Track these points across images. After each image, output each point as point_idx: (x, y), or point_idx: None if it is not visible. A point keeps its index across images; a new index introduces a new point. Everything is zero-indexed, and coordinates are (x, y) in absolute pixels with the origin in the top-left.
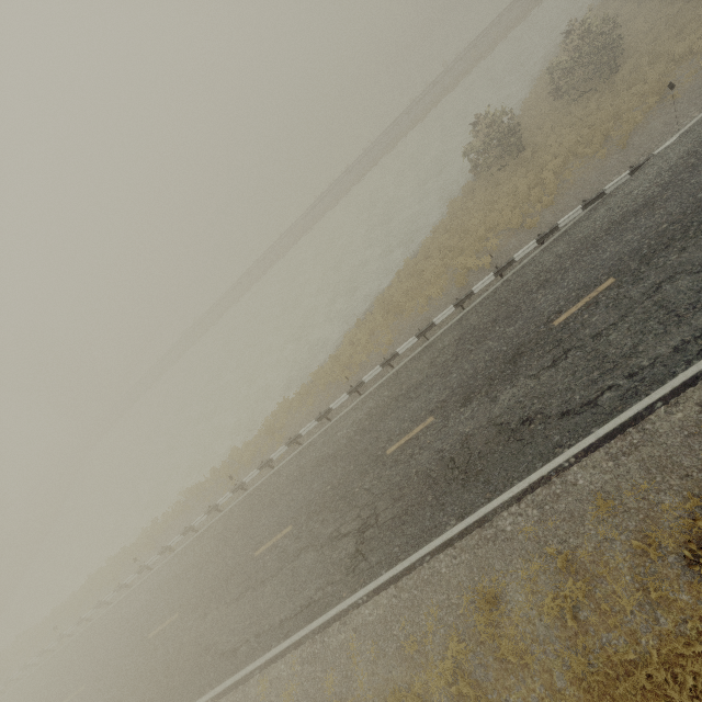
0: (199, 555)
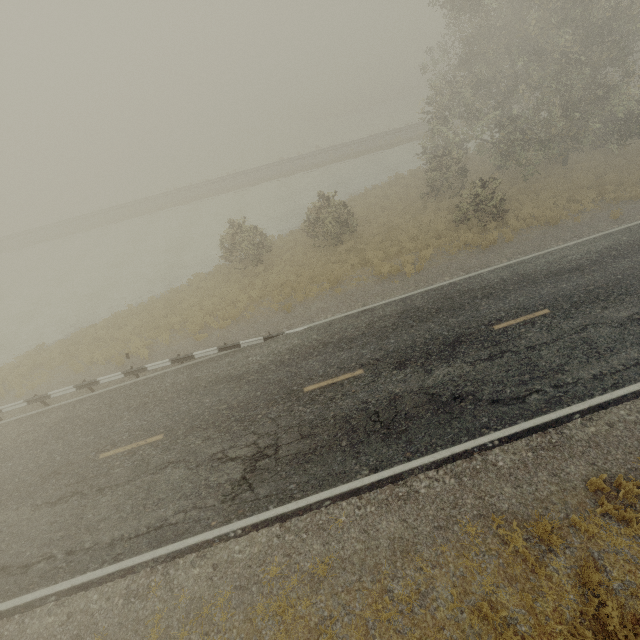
0: None
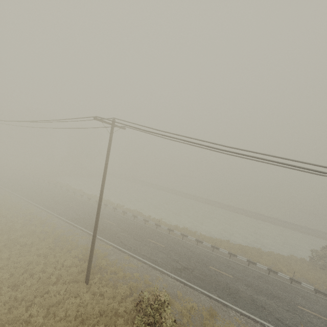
0: (131, 223)
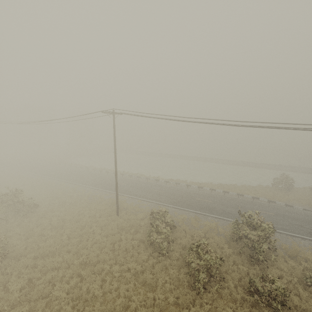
0: (137, 182)
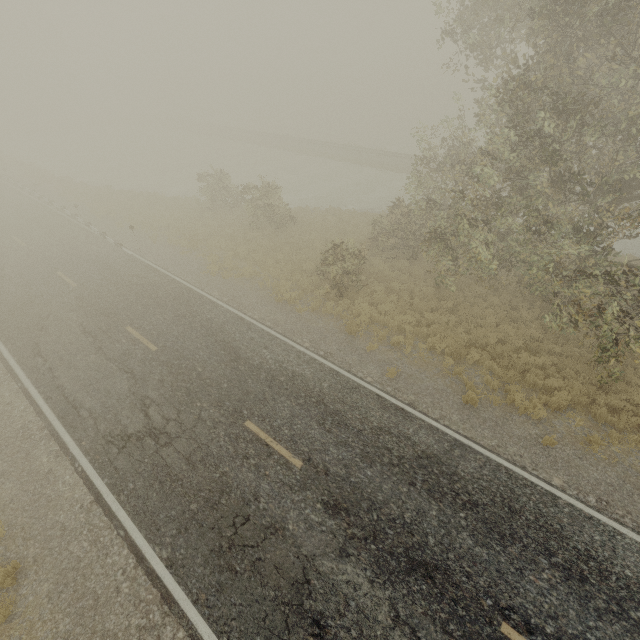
0: None
